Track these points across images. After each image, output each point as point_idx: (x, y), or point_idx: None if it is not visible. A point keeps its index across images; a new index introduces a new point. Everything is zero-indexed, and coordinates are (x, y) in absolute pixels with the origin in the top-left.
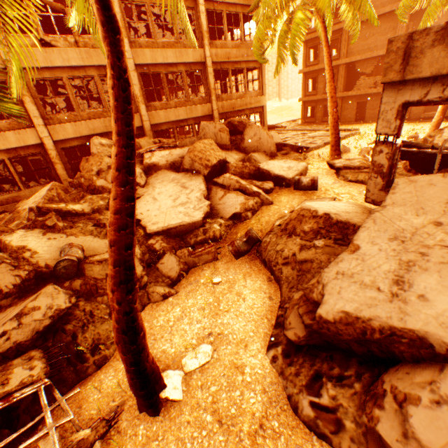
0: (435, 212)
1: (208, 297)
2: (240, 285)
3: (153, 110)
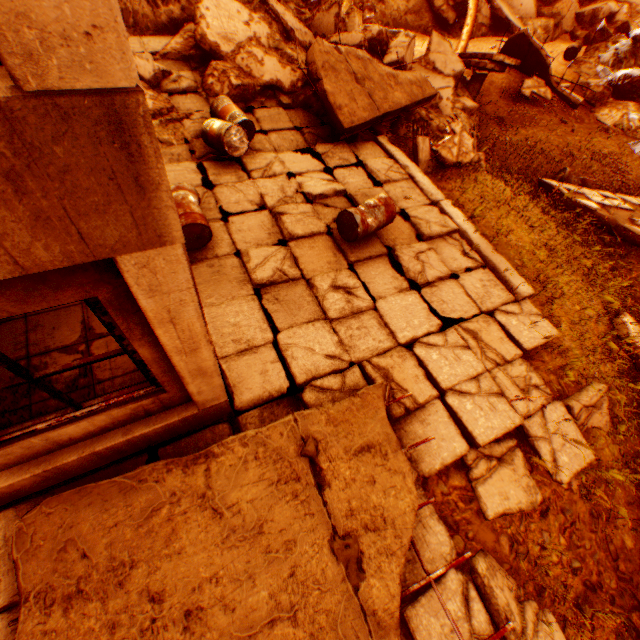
0: None
1: None
2: None
3: None
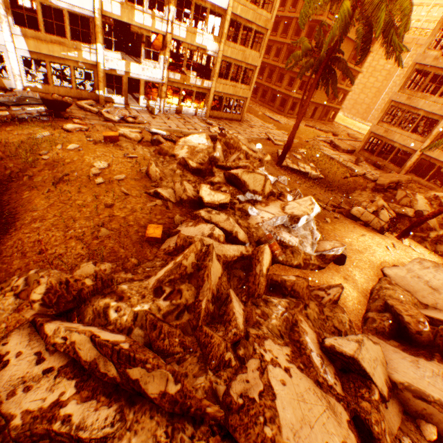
0: None
1: (435, 259)
2: None
3: None
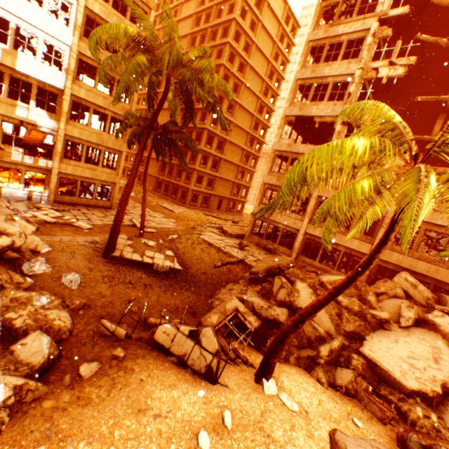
0: None
1: (334, 411)
2: None
3: None
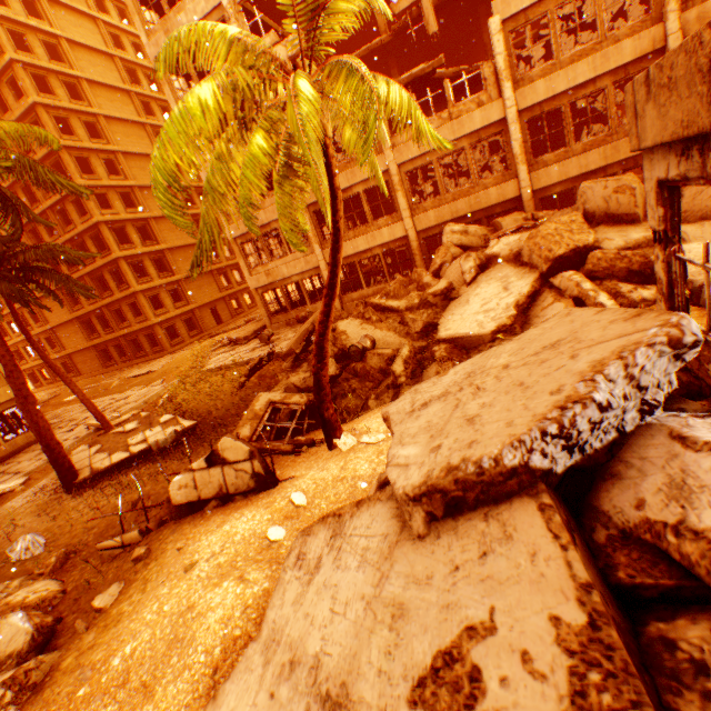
0: (522, 355)
1: None
2: None
3: (540, 169)
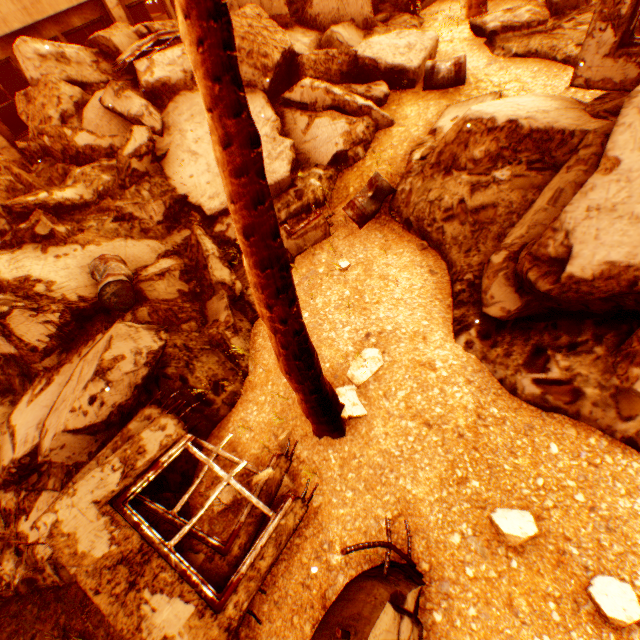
0: None
1: (341, 291)
2: (380, 264)
3: None
